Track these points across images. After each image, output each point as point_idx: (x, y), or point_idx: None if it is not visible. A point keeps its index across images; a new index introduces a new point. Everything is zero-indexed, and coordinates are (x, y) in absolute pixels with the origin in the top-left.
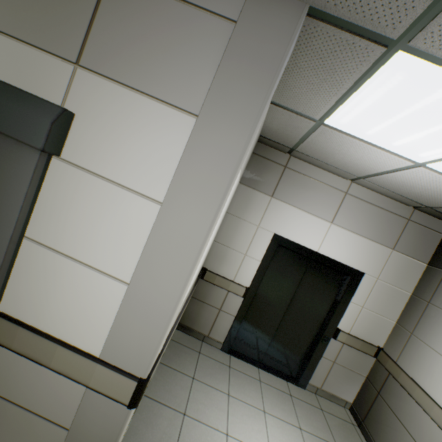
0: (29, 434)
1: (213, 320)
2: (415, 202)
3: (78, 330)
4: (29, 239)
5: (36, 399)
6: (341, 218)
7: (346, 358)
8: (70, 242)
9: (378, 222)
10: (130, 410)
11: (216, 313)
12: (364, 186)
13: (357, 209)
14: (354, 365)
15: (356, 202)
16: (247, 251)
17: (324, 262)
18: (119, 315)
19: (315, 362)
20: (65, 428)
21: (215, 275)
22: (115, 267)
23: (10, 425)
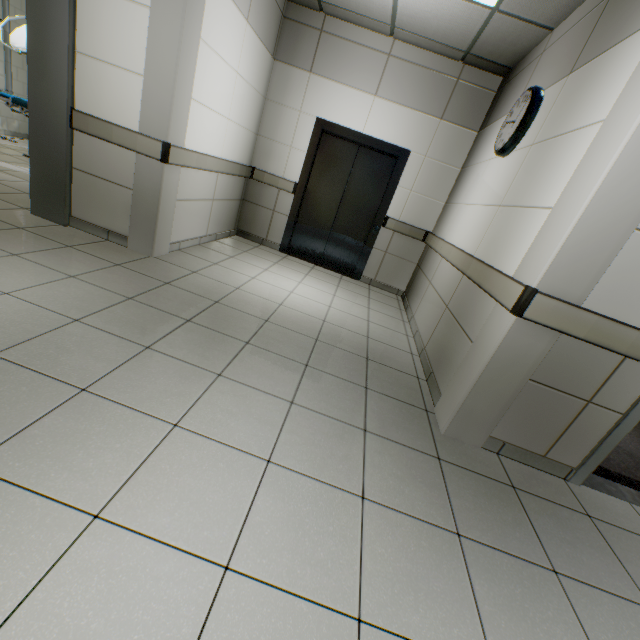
0: (113, 198)
1: (268, 223)
2: (454, 49)
3: (123, 118)
4: (79, 54)
5: (111, 173)
6: (385, 89)
7: (397, 247)
8: (104, 51)
9: (425, 88)
10: (164, 167)
11: (271, 216)
12: (408, 43)
13: (402, 75)
14: (405, 254)
15: (401, 65)
16: (292, 143)
17: (370, 144)
18: (144, 99)
19: (368, 253)
20: (131, 190)
21: (264, 173)
22: (134, 65)
23: (101, 194)
